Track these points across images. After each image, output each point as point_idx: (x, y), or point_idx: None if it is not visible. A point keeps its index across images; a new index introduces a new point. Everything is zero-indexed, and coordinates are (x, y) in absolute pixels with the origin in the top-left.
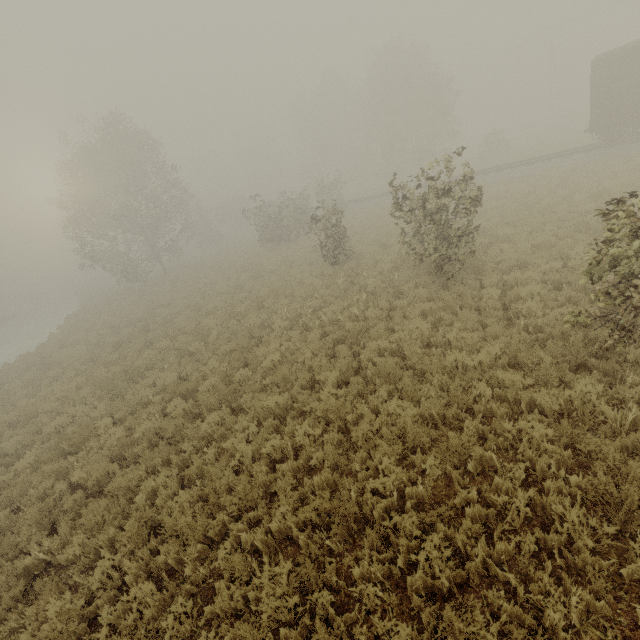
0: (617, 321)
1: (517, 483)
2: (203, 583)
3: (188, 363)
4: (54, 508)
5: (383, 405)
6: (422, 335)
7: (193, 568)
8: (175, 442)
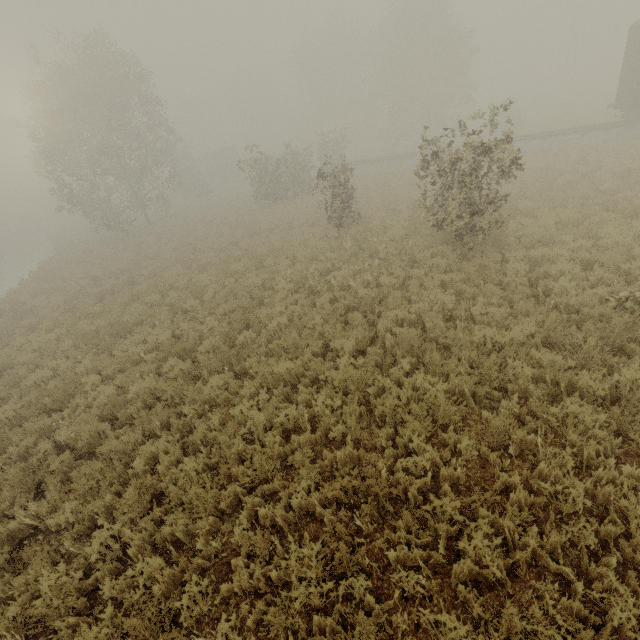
0: None
1: (572, 471)
2: (215, 558)
3: (182, 321)
4: (38, 468)
5: (408, 379)
6: (443, 307)
7: (204, 542)
8: (173, 404)
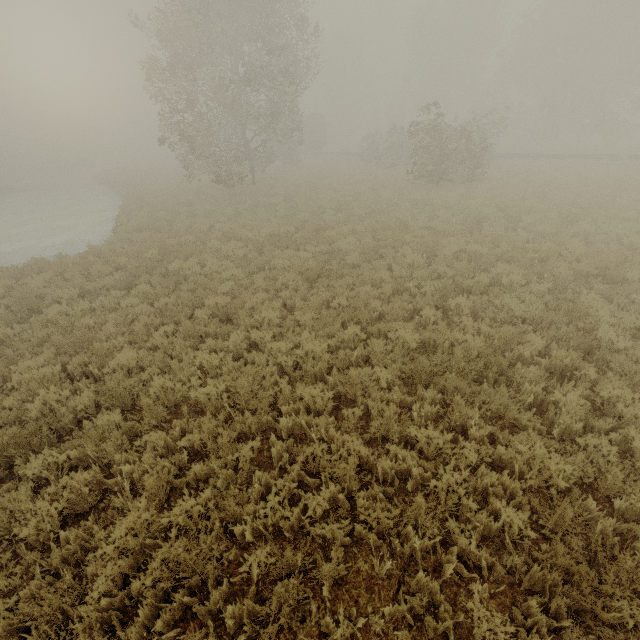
0: None
1: None
2: None
3: (637, 375)
4: None
5: None
6: None
7: None
8: None
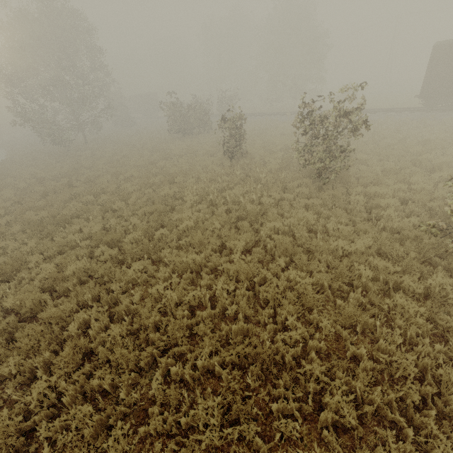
0: (448, 233)
1: (404, 347)
2: (135, 405)
3: (111, 218)
4: None
5: (284, 273)
6: (306, 223)
7: (126, 392)
8: (102, 282)
